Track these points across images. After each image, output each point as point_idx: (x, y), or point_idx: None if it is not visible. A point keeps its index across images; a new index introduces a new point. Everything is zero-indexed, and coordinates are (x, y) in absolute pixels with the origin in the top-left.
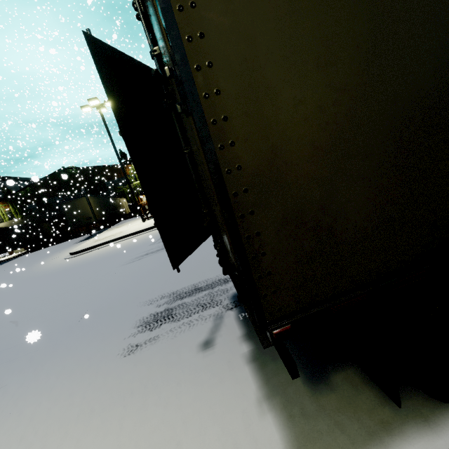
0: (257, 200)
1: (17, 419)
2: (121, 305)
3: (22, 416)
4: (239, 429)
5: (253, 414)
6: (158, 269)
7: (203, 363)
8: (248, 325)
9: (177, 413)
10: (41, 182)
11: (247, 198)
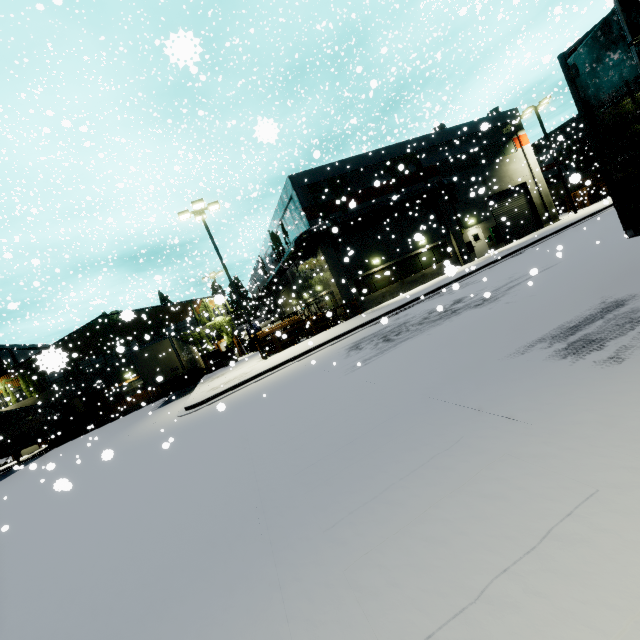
0: None
1: (588, 423)
2: (469, 370)
3: (588, 420)
4: None
5: None
6: (438, 351)
7: None
8: None
9: None
10: (70, 339)
11: None
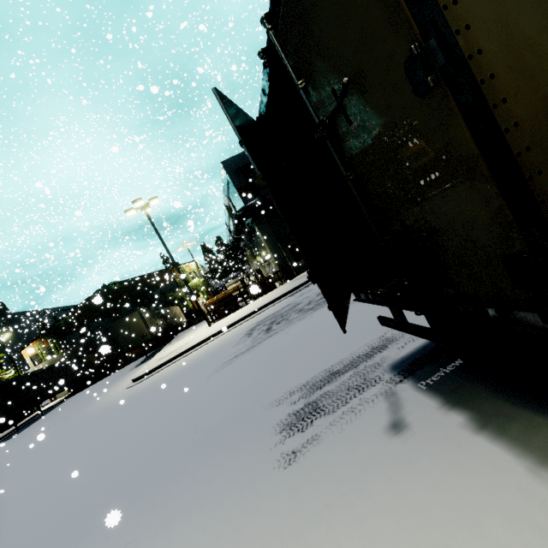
0: (541, 158)
1: None
2: (239, 415)
3: None
4: (530, 511)
5: (537, 489)
6: (263, 366)
7: (408, 448)
8: (440, 392)
9: (416, 514)
10: (81, 307)
11: (531, 157)
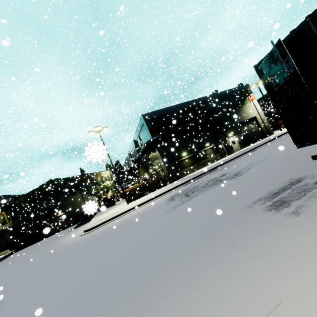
0: None
1: (279, 253)
2: (223, 216)
3: (279, 251)
4: None
5: None
6: (210, 203)
7: None
8: None
9: None
10: (32, 192)
11: None
